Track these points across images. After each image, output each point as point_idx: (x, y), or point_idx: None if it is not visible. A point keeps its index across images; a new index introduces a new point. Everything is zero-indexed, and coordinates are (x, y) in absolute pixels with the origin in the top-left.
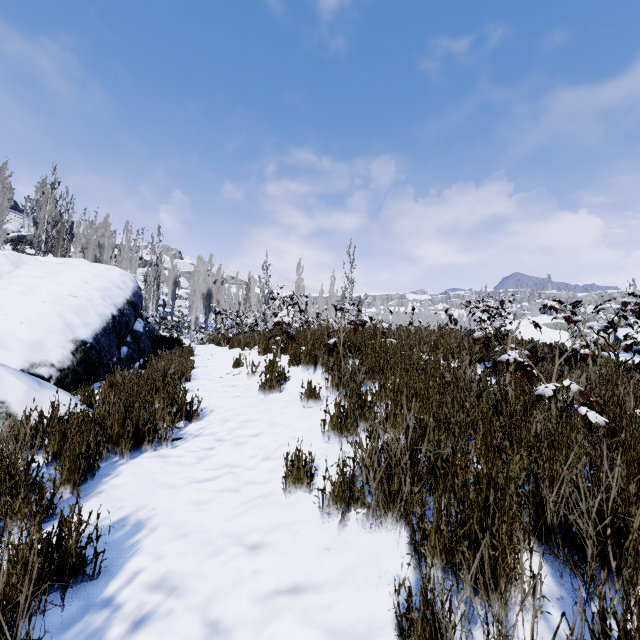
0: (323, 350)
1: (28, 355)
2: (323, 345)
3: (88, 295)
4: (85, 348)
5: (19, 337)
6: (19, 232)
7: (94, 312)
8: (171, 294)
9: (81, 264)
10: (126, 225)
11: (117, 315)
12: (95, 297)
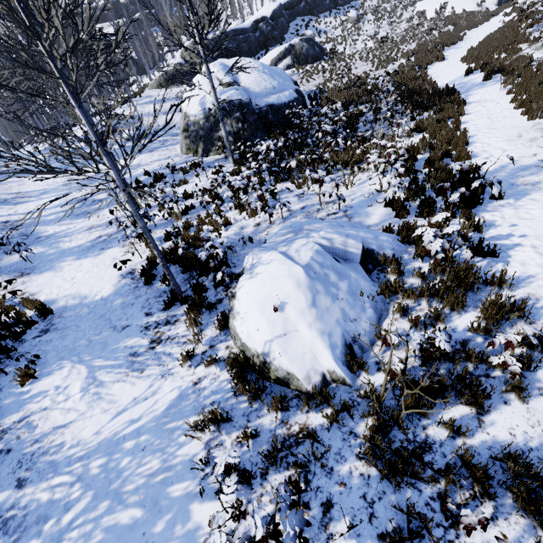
0: None
1: (492, 4)
2: None
3: None
4: (498, 1)
5: (491, 1)
6: None
7: None
8: None
9: None
10: None
11: None
12: None
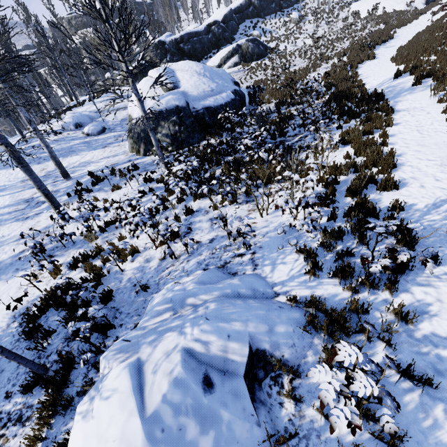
0: None
1: (421, 3)
2: None
3: None
4: (426, 0)
5: (419, 1)
6: None
7: None
8: None
9: None
10: None
11: None
12: None
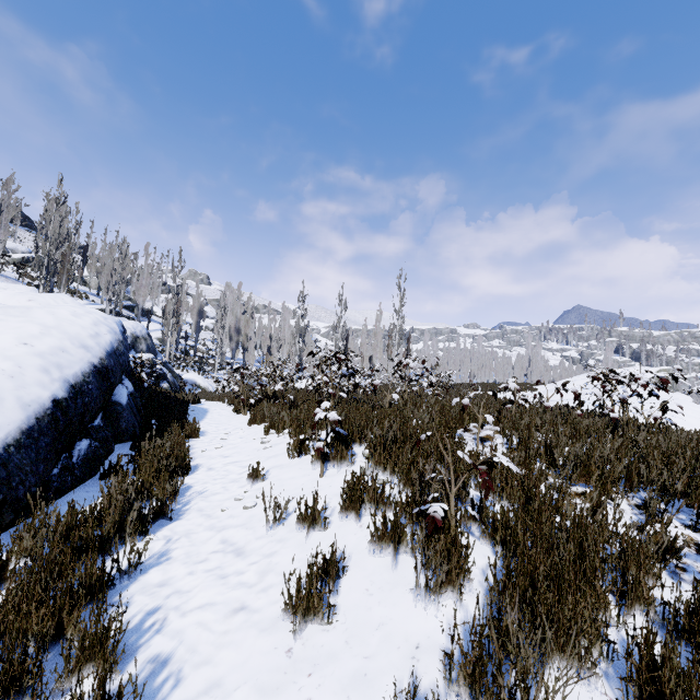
0: (421, 536)
1: None
2: (416, 511)
3: (16, 367)
4: None
5: None
6: (30, 253)
7: (15, 400)
8: (195, 326)
9: (36, 308)
10: (146, 247)
11: (65, 398)
12: (29, 369)
